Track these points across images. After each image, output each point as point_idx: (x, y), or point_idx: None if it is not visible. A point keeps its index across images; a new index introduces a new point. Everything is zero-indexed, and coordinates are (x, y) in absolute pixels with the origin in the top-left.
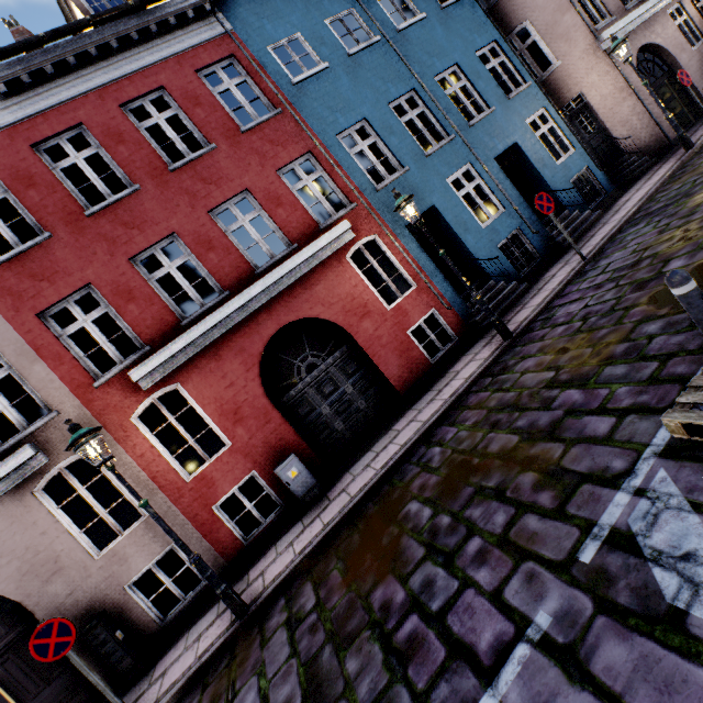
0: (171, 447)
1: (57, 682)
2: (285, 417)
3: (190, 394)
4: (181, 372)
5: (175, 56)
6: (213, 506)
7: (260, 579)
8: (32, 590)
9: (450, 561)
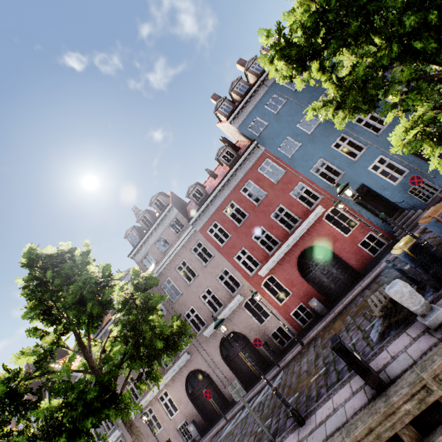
0: (273, 292)
1: (257, 359)
2: (309, 283)
3: (276, 277)
4: (272, 271)
5: (250, 168)
6: (290, 314)
7: (308, 337)
8: (247, 332)
9: (347, 331)
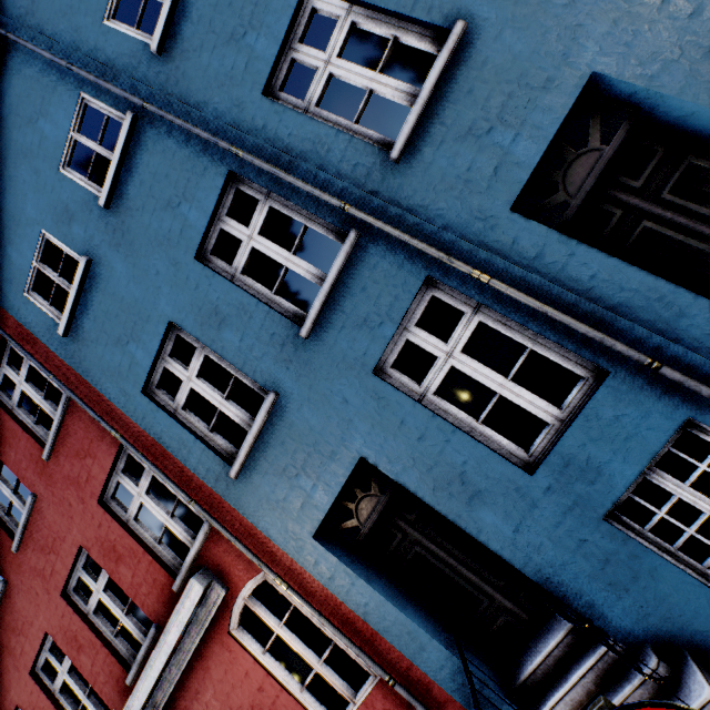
0: None
1: None
2: None
3: None
4: None
5: None
6: None
7: None
8: None
9: None
